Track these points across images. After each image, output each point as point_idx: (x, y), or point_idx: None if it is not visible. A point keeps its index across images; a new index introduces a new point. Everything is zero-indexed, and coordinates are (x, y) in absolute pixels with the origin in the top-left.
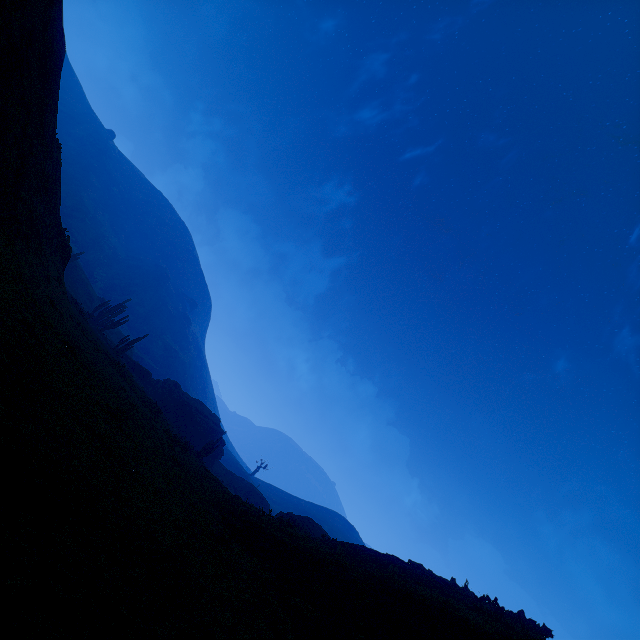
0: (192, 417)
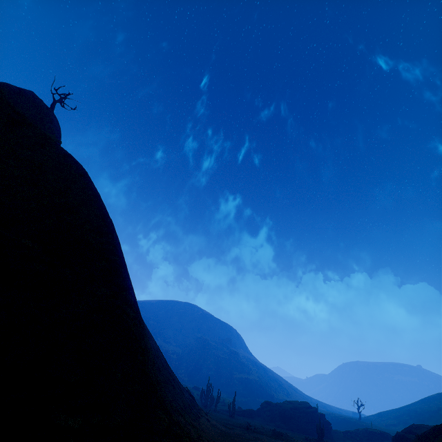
0: (294, 416)
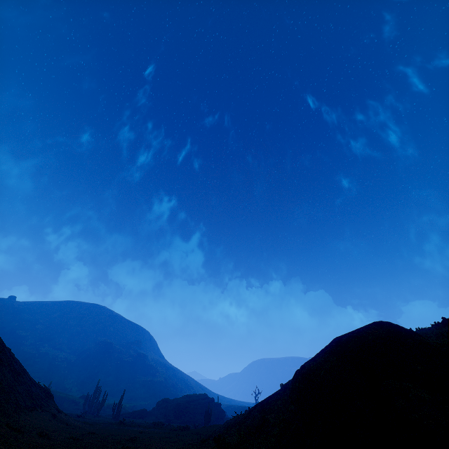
0: (188, 409)
